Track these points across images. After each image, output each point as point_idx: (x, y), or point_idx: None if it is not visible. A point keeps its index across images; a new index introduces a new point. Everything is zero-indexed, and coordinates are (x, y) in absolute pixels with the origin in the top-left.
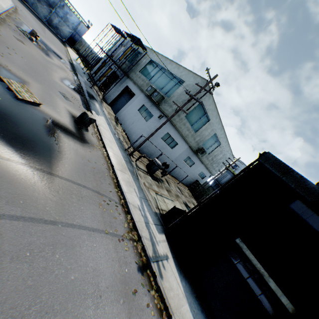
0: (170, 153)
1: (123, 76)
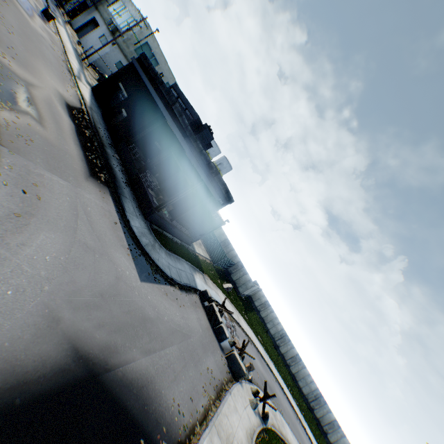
0: None
1: (92, 7)
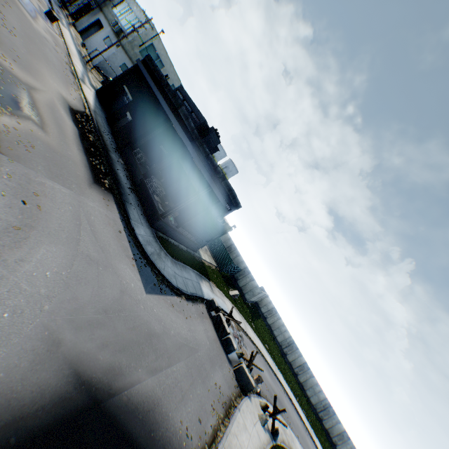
0: None
1: (96, 8)
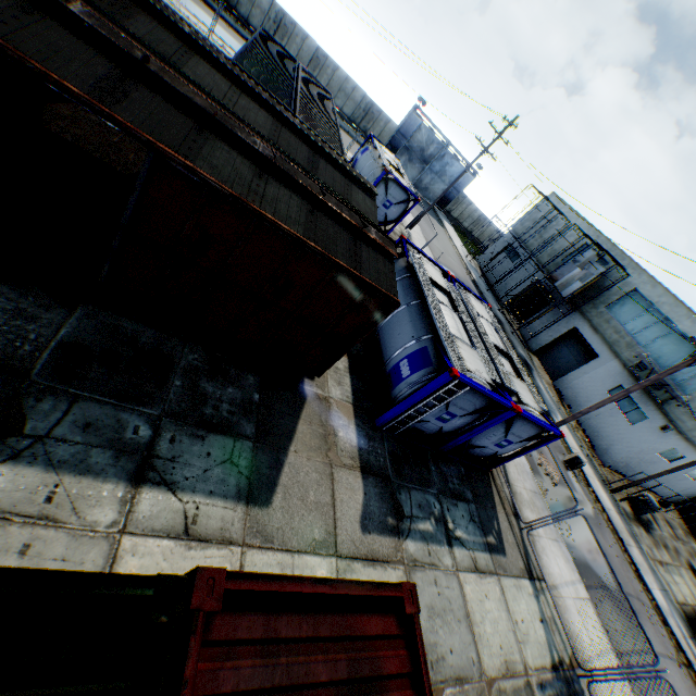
0: (661, 467)
1: (570, 312)
